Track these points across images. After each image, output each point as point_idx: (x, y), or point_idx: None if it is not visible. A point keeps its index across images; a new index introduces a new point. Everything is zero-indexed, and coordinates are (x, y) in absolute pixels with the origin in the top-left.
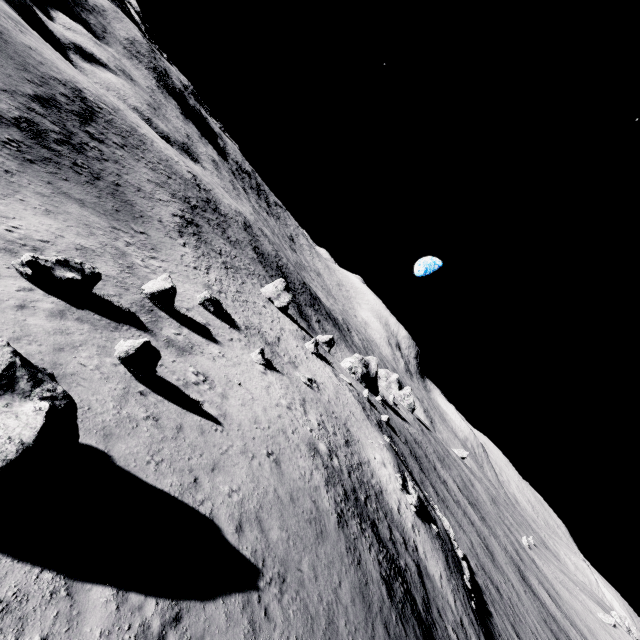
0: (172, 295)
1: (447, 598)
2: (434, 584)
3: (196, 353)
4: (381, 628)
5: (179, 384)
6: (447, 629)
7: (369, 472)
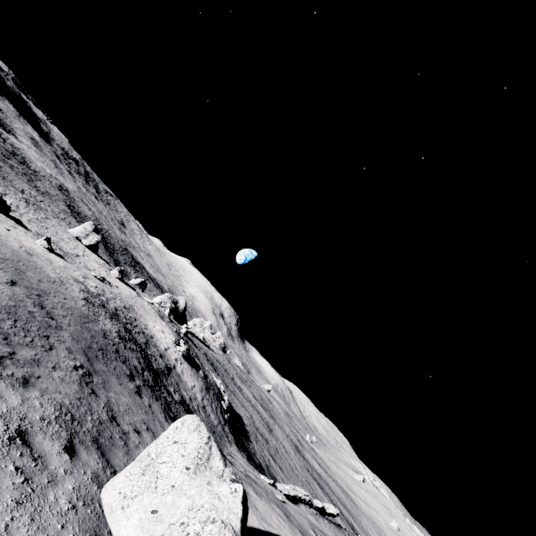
0: None
1: (195, 394)
2: (184, 383)
3: None
4: (98, 329)
5: None
6: (181, 390)
7: (143, 326)
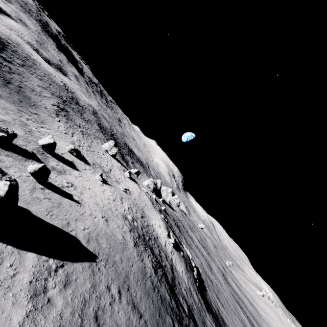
0: (54, 146)
1: (184, 280)
2: (178, 274)
3: (67, 174)
4: (149, 282)
5: (59, 186)
6: (181, 289)
7: (152, 229)
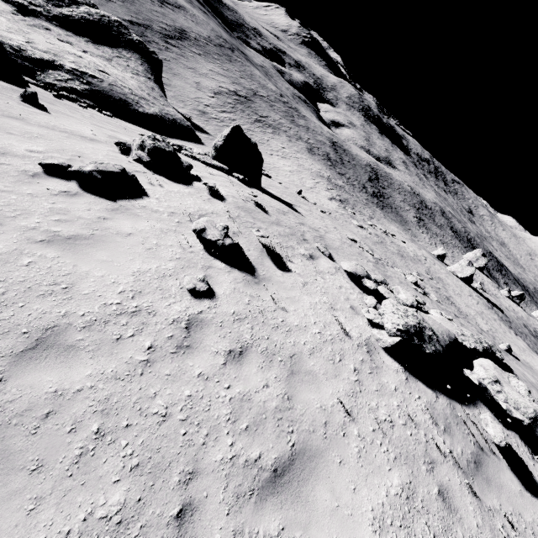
0: (445, 256)
1: None
2: None
3: None
4: None
5: None
6: None
7: None
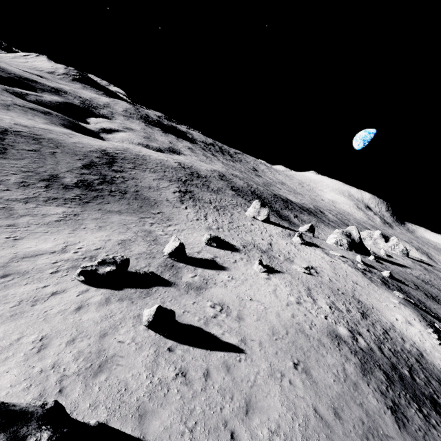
0: (182, 249)
1: None
2: None
3: (210, 286)
4: None
5: (200, 324)
6: None
7: (398, 337)
